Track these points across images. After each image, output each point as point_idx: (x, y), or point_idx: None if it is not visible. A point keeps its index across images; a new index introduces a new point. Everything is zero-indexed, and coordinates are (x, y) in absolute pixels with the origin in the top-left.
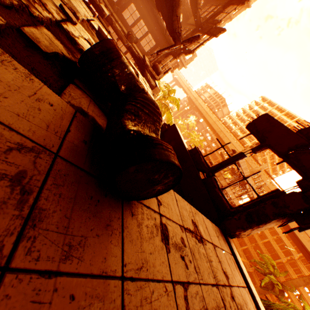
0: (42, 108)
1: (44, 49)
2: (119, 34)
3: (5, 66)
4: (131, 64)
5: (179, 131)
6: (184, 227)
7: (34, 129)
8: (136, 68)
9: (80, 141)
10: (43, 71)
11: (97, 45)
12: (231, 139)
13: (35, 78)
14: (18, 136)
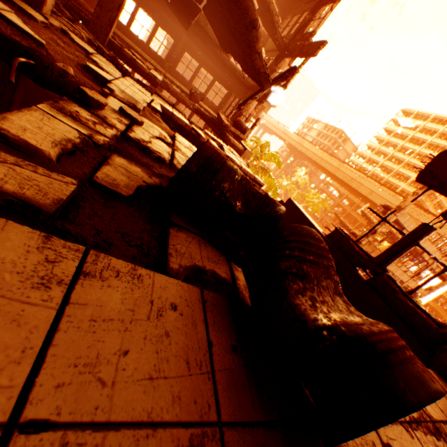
0: (168, 326)
1: (126, 191)
2: (179, 97)
3: (106, 280)
4: (208, 135)
5: (300, 207)
6: (406, 420)
7: (176, 389)
8: (208, 130)
9: (228, 353)
10: (133, 229)
11: (192, 159)
12: (372, 186)
13: (141, 269)
14: (166, 435)
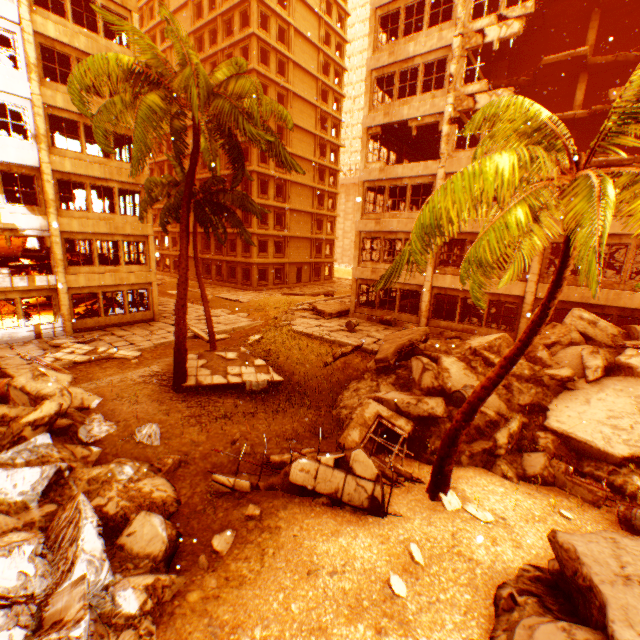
0: None
1: None
2: None
3: None
4: None
5: None
6: None
7: None
8: None
9: None
10: None
11: None
12: None
13: None
14: None
